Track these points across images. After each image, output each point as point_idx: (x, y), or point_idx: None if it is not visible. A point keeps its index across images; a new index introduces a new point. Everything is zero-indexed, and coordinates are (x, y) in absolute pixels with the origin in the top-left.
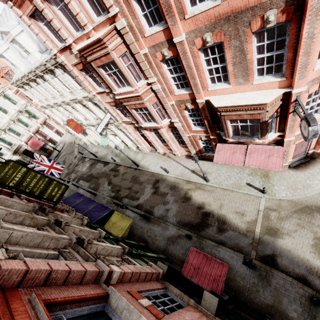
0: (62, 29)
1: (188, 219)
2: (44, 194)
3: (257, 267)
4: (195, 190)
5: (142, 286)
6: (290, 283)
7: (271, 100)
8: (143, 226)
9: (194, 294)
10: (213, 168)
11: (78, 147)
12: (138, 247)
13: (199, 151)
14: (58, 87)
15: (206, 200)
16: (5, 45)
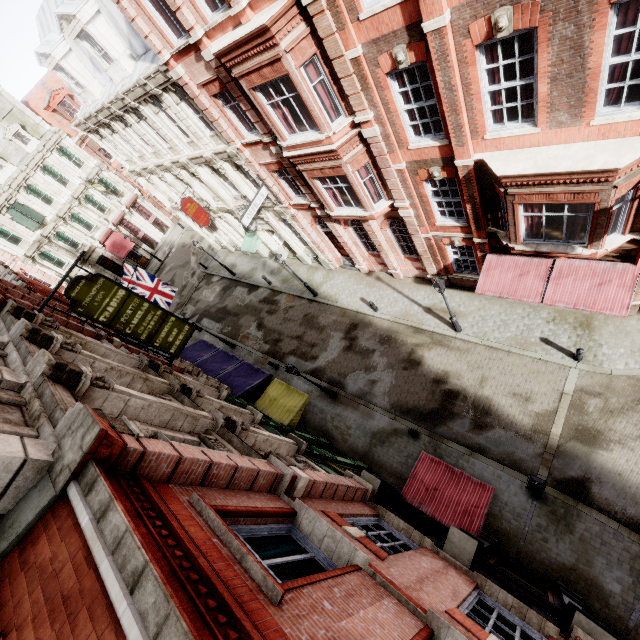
0: (185, 7)
1: (413, 401)
2: (155, 340)
3: (548, 498)
4: (430, 348)
5: (342, 507)
6: (613, 533)
7: (630, 163)
8: (324, 408)
9: (427, 532)
10: (471, 304)
11: (197, 255)
12: (317, 445)
13: (444, 269)
14: (166, 131)
15: (453, 368)
16: (64, 43)
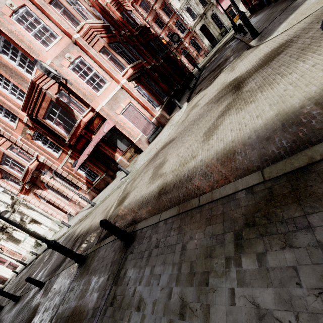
0: None
1: (58, 262)
2: None
3: (87, 257)
4: (81, 224)
5: None
6: (111, 244)
7: (35, 78)
8: (5, 317)
9: None
10: (103, 191)
11: None
12: None
13: (88, 183)
14: None
15: (85, 224)
16: None
